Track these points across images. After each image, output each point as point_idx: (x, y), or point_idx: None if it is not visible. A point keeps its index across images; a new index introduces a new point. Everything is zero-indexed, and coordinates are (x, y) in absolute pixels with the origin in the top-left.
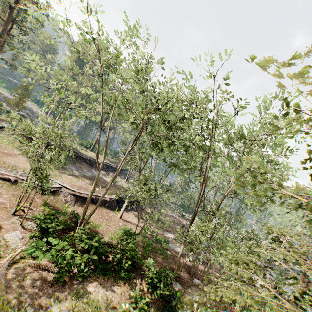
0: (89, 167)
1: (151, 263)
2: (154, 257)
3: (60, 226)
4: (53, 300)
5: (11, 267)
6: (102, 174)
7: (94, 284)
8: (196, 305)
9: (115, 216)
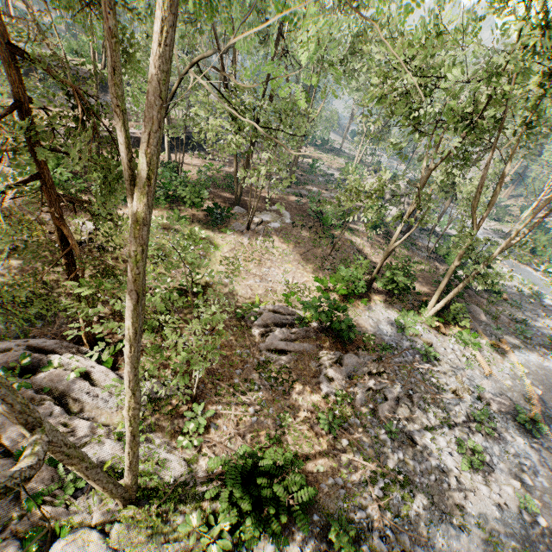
0: (101, 94)
1: (205, 195)
2: (217, 192)
3: (71, 171)
4: (75, 217)
5: (20, 200)
6: (128, 102)
7: (124, 210)
8: (248, 215)
9: (161, 158)
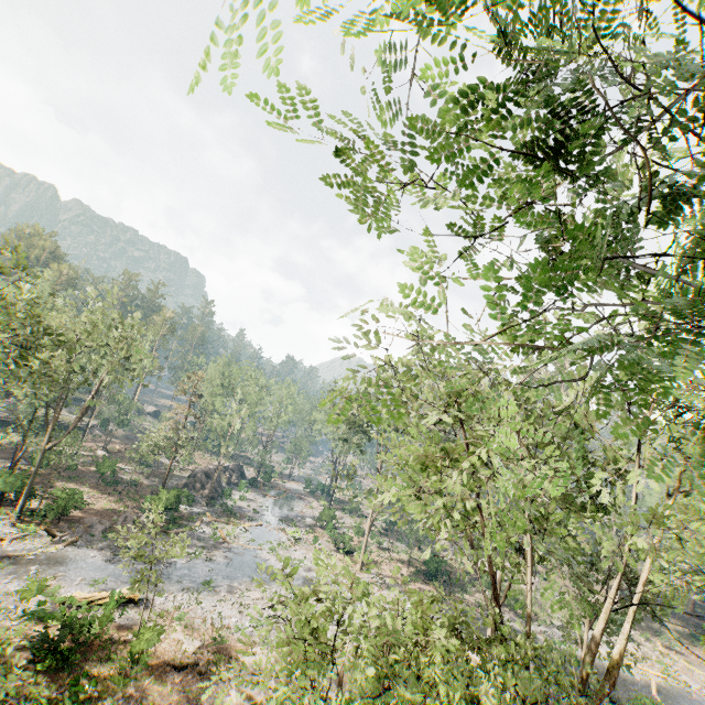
0: None
1: None
2: None
3: None
4: None
5: None
6: None
7: None
8: None
9: None
